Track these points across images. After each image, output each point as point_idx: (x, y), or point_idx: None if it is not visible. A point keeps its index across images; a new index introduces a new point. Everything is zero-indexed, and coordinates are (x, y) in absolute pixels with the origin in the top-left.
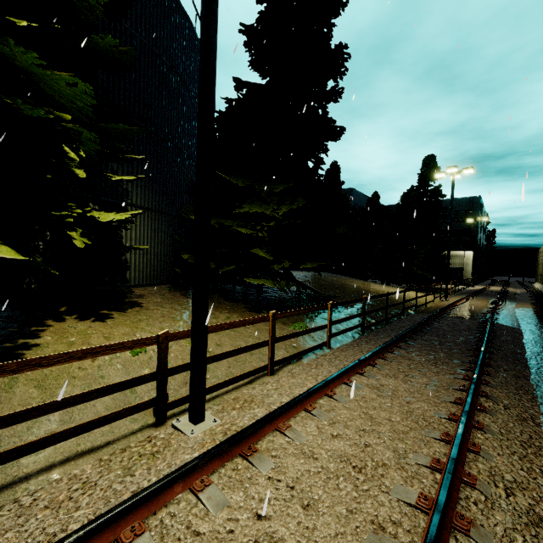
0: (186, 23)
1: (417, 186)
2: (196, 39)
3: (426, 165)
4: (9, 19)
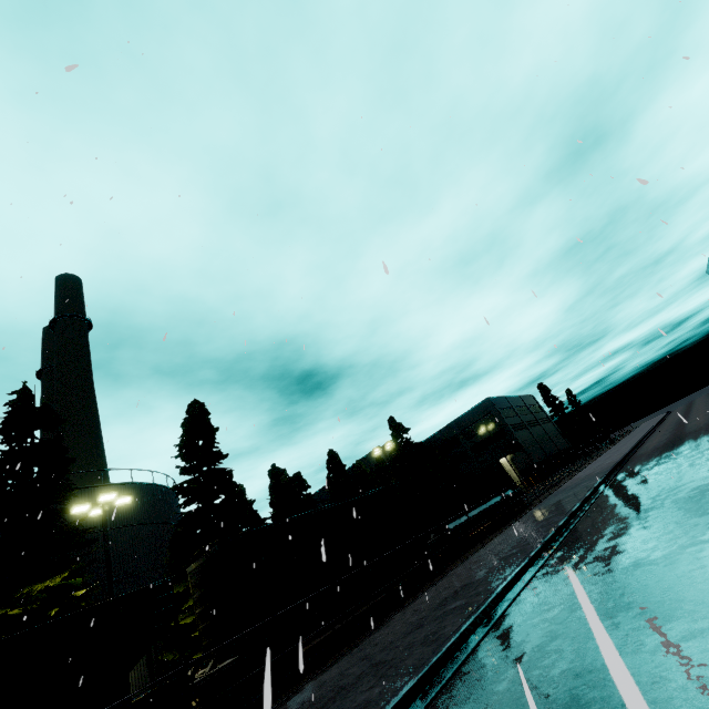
0: (144, 488)
1: (394, 445)
2: (155, 486)
3: (391, 426)
4: (49, 613)
